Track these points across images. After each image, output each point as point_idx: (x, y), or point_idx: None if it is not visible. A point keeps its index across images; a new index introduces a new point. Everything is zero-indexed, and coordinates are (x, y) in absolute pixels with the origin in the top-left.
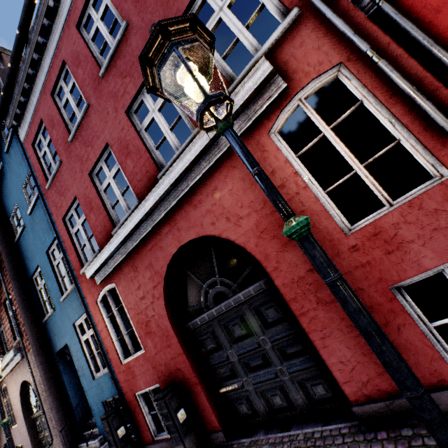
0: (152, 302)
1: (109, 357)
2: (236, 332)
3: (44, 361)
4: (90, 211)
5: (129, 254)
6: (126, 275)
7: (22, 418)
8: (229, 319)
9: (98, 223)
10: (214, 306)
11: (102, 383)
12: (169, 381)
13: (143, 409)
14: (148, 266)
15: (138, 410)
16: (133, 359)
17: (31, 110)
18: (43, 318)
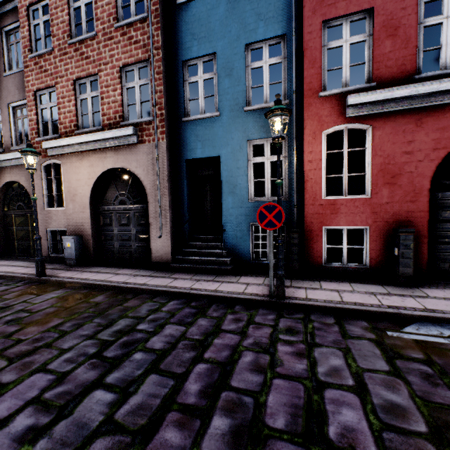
0: (419, 160)
1: (305, 188)
2: None
3: (170, 160)
4: (389, 37)
5: (422, 107)
6: (399, 124)
7: (86, 204)
8: None
9: (392, 56)
10: None
11: None
12: (388, 228)
13: (324, 240)
14: (441, 128)
15: (318, 240)
16: (346, 199)
17: None
18: (183, 116)
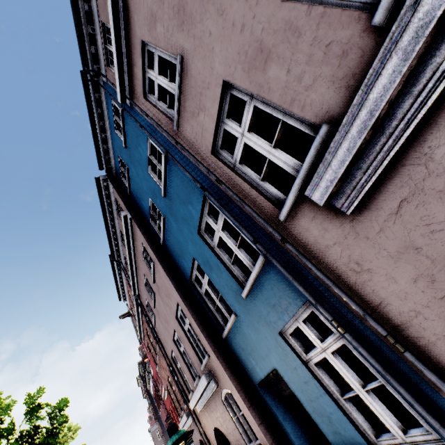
0: None
1: None
2: None
3: None
4: None
5: None
6: None
7: None
8: None
9: None
10: None
11: None
12: None
13: None
14: None
15: None
16: None
17: (152, 391)
18: None
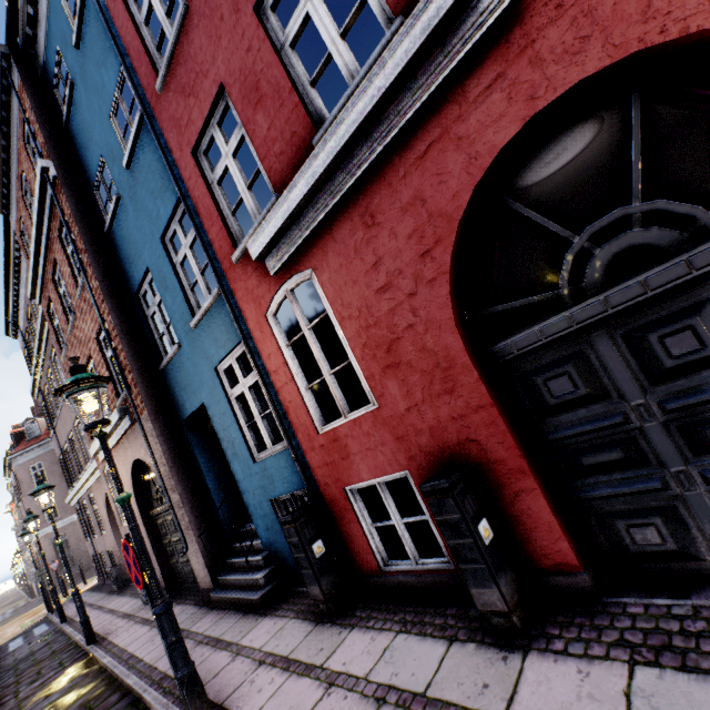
0: (411, 293)
1: (290, 421)
2: (677, 351)
3: (166, 431)
4: (256, 107)
5: (356, 187)
6: (342, 242)
7: (137, 513)
8: (654, 319)
9: (275, 133)
10: (607, 287)
11: (271, 468)
12: (438, 466)
13: (360, 516)
14: (408, 204)
15: (349, 517)
16: (346, 423)
17: None
18: (160, 363)
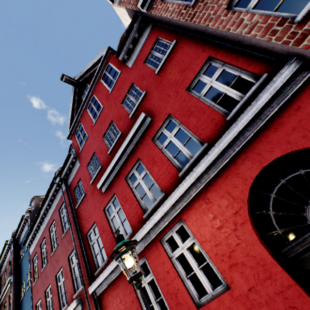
0: None
1: None
2: None
3: None
4: (43, 309)
5: None
6: None
7: None
8: None
9: None
10: None
11: None
12: None
13: None
14: None
15: None
16: None
17: (34, 245)
18: None
